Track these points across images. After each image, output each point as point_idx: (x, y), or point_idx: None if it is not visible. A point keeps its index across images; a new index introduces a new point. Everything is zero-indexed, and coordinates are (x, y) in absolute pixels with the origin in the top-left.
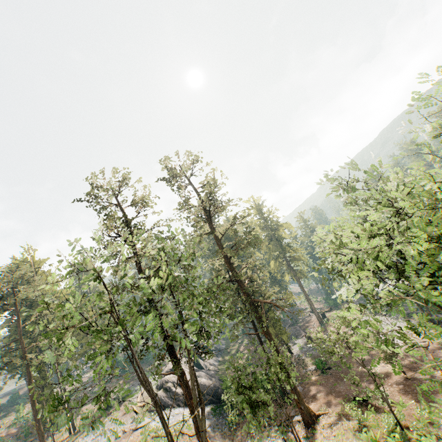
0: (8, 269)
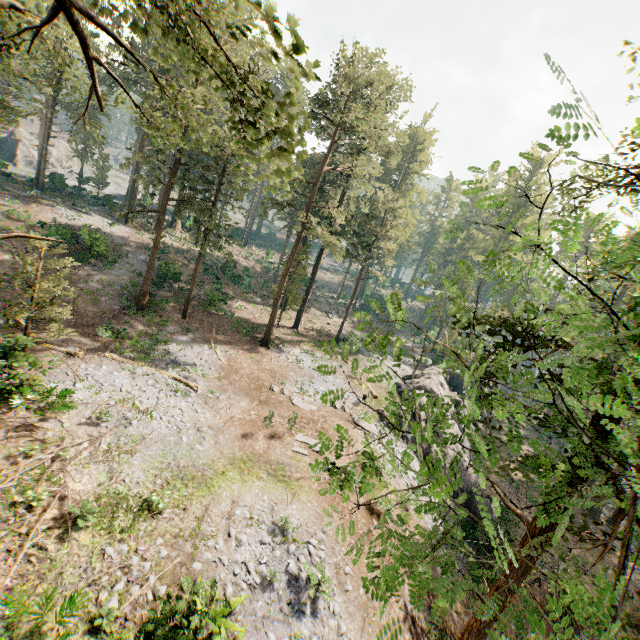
0: None
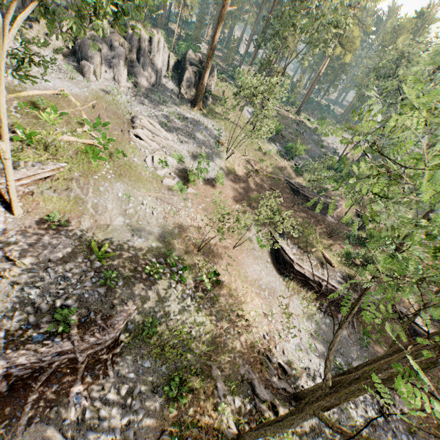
0: (416, 14)
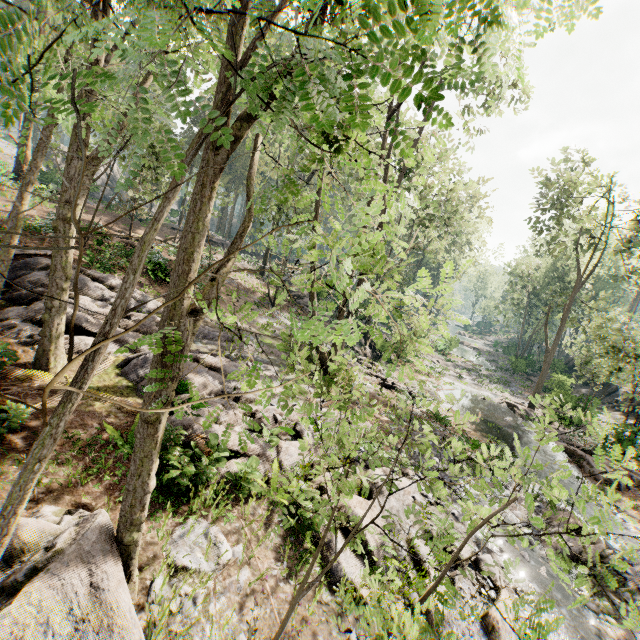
0: None
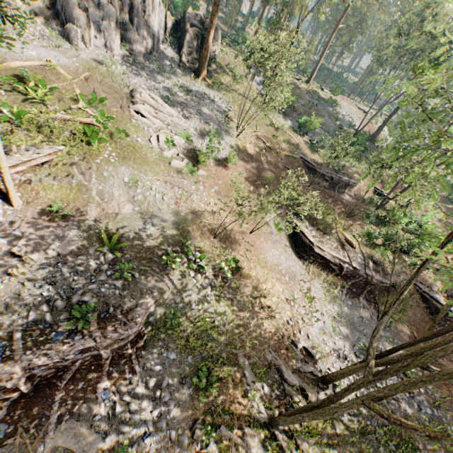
0: None
